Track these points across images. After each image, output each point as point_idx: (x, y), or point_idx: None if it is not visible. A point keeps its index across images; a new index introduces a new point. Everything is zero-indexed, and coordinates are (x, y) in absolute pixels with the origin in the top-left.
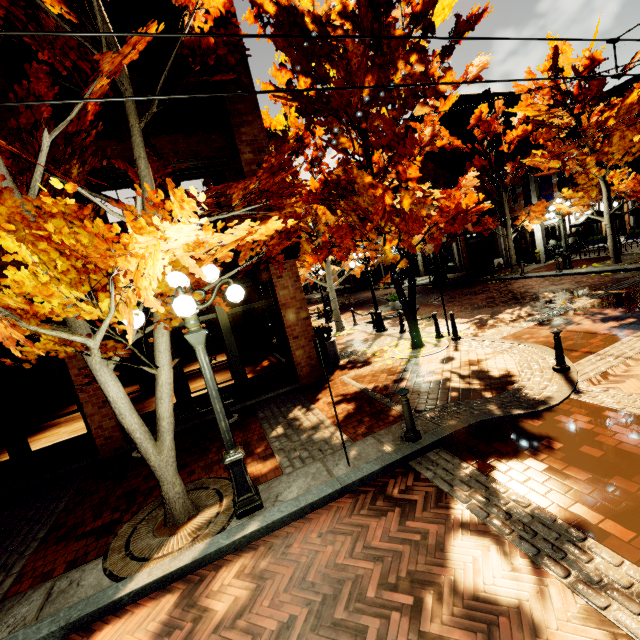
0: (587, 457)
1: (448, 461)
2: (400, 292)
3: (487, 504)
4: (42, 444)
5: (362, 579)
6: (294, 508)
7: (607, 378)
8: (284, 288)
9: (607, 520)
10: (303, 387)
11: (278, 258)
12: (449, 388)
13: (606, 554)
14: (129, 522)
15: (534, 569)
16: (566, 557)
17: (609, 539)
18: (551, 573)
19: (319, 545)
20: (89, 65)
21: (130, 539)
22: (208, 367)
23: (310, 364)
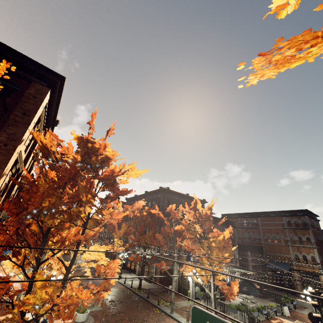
0: None
1: None
2: None
3: None
4: None
5: None
6: None
7: None
8: None
9: None
10: None
11: None
12: None
13: None
14: None
15: None
16: None
17: None
18: None
19: None
20: None
21: None
22: None
23: None
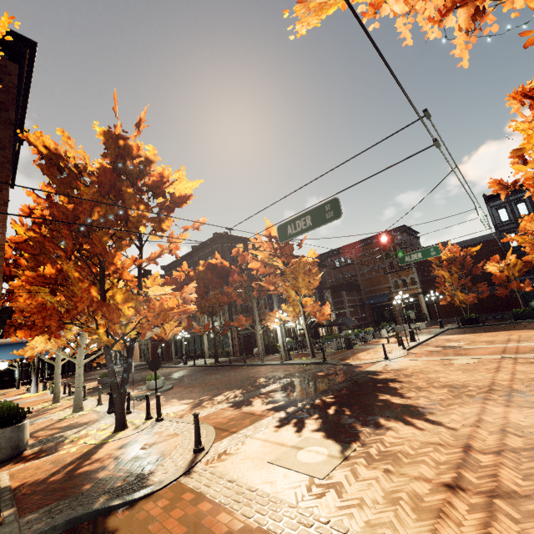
0: None
1: None
2: (111, 372)
3: None
4: None
5: None
6: None
7: (221, 457)
8: None
9: None
10: None
11: None
12: (91, 478)
13: None
14: None
15: None
16: None
17: None
18: None
19: None
20: None
21: None
22: None
23: None
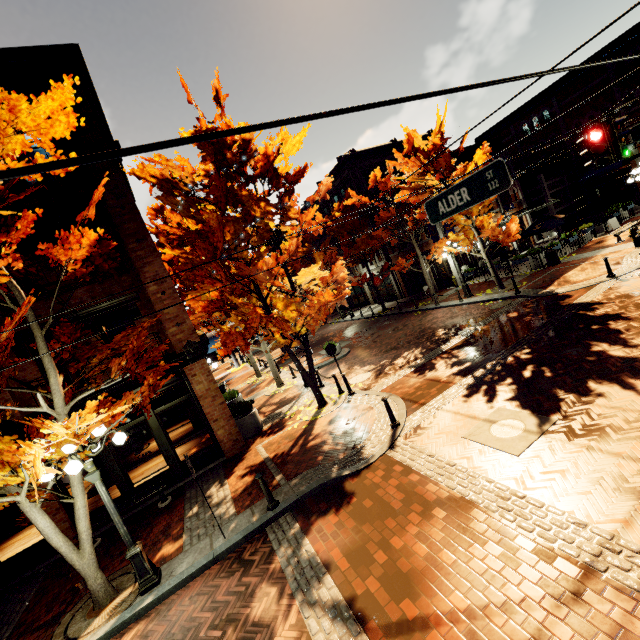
0: (362, 509)
1: (288, 523)
2: (298, 366)
3: (291, 556)
4: (15, 548)
5: (201, 625)
6: (178, 580)
7: (416, 431)
8: (199, 383)
9: (343, 558)
10: (228, 460)
11: (148, 407)
12: (320, 452)
13: (328, 582)
14: (70, 611)
15: (290, 599)
16: (309, 588)
17: (336, 571)
18: (296, 600)
19: (187, 605)
20: (6, 285)
21: (69, 625)
22: (105, 494)
23: (232, 439)
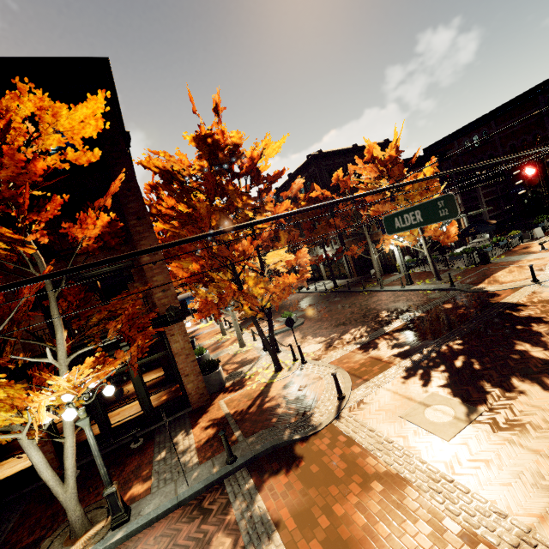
0: (309, 473)
1: (244, 478)
2: (261, 334)
3: (245, 510)
4: (4, 470)
5: None
6: (145, 520)
7: (359, 405)
8: (176, 342)
9: (290, 518)
10: (194, 410)
11: (135, 366)
12: (274, 414)
13: (277, 540)
14: (50, 537)
15: None
16: (259, 543)
17: (284, 530)
18: None
19: (152, 545)
20: None
21: None
22: (92, 438)
23: (199, 393)
